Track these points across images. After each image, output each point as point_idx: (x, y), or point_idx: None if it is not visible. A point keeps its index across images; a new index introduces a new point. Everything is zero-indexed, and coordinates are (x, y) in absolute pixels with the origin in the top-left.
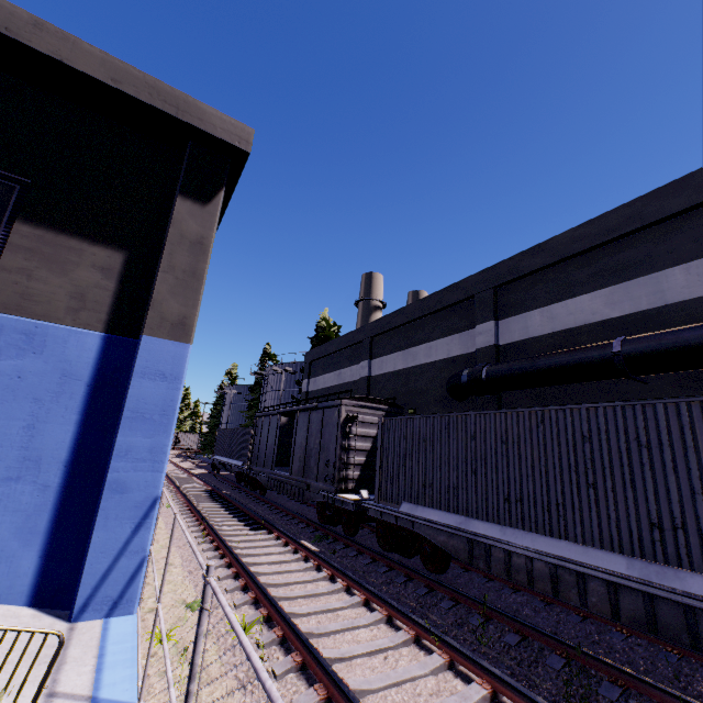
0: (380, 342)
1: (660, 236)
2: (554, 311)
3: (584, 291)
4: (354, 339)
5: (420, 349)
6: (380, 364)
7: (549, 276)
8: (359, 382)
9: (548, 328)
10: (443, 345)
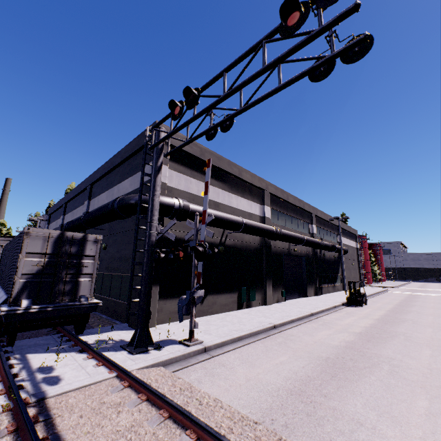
0: (68, 206)
1: (117, 172)
2: (99, 198)
3: (105, 191)
4: (61, 204)
5: (75, 211)
6: (66, 217)
7: (101, 182)
8: (59, 227)
9: (97, 206)
10: (80, 210)
